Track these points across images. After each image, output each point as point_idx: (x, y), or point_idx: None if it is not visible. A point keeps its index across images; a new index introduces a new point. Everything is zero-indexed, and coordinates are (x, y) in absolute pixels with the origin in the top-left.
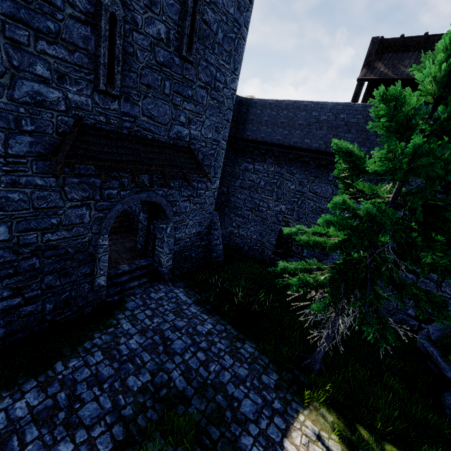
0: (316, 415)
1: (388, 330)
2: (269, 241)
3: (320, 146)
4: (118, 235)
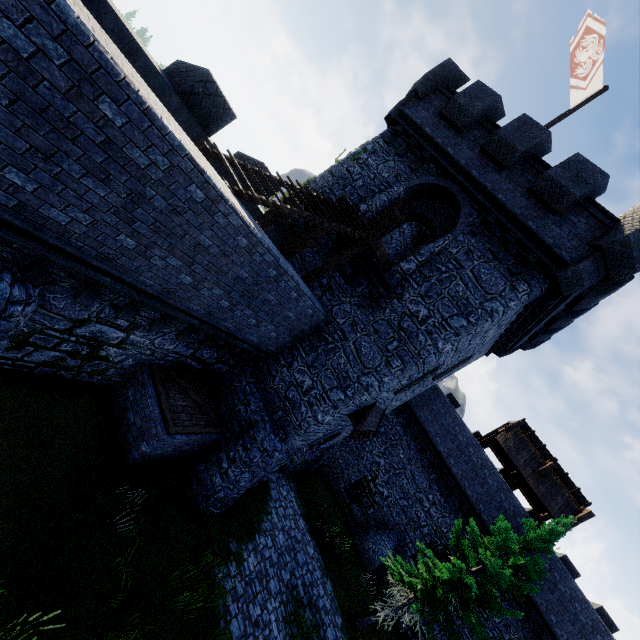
0: None
1: None
2: (350, 476)
3: (444, 452)
4: None
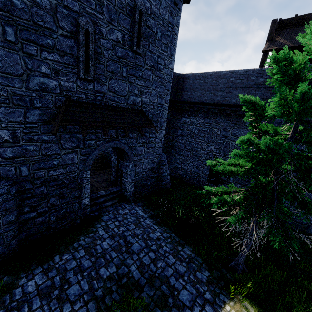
0: (239, 306)
1: (293, 240)
2: (204, 172)
3: (237, 101)
4: (100, 171)
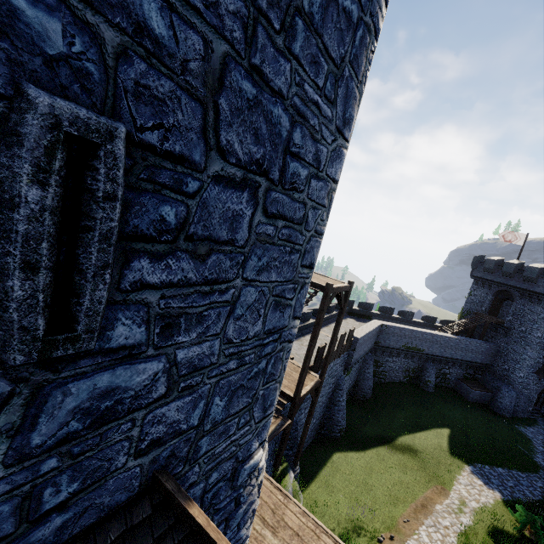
0: None
1: None
2: None
3: None
4: None
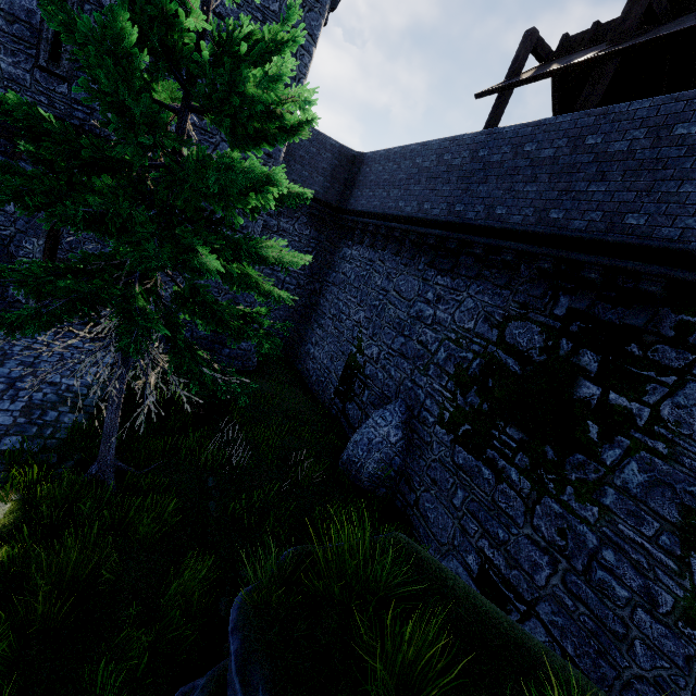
0: None
1: None
2: (336, 370)
3: (413, 209)
4: None
